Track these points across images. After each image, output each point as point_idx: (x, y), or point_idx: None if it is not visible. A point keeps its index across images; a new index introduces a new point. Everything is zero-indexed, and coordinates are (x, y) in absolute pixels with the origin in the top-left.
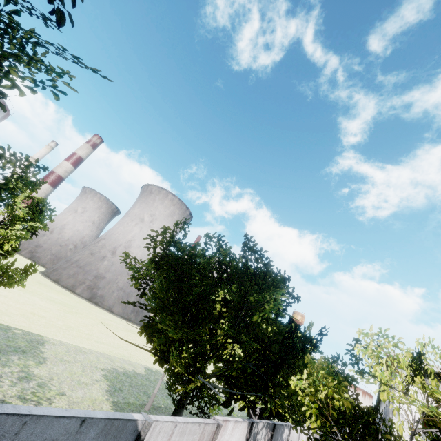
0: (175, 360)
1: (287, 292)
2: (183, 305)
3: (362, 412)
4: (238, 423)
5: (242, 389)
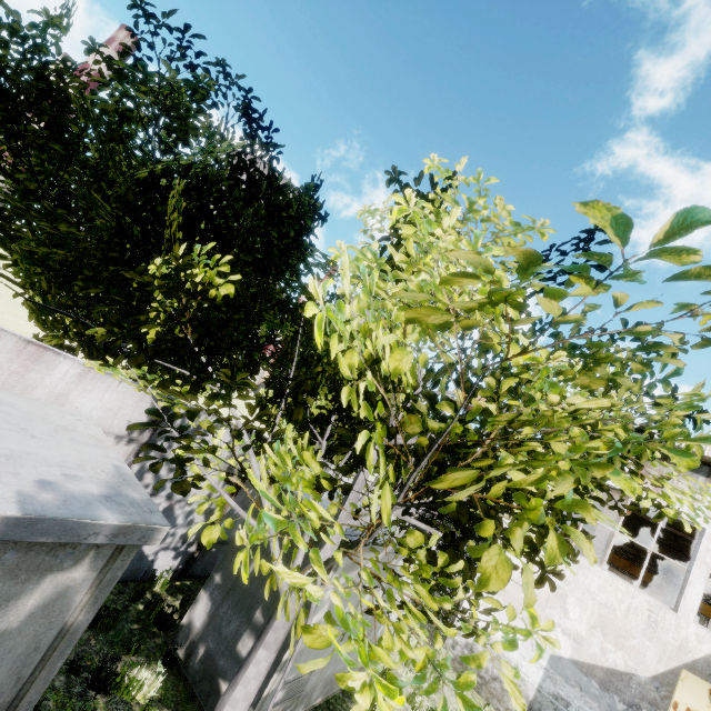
0: (28, 282)
1: (312, 211)
2: (60, 190)
3: (307, 346)
4: (107, 377)
5: (190, 367)
